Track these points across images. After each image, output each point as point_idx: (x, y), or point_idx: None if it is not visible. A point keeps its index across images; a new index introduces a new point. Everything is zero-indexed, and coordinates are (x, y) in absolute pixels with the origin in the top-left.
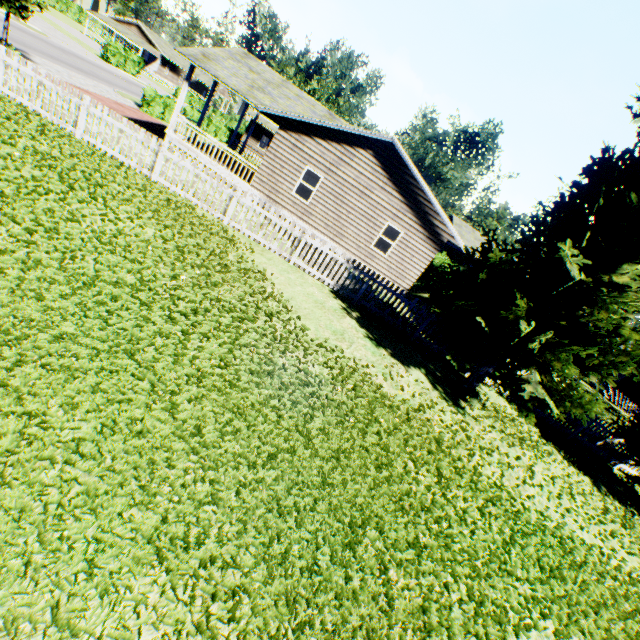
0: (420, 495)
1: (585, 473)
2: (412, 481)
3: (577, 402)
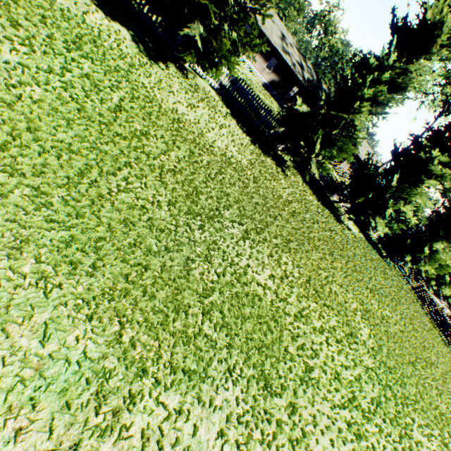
0: (33, 31)
1: (248, 136)
2: (30, 24)
3: (223, 52)
